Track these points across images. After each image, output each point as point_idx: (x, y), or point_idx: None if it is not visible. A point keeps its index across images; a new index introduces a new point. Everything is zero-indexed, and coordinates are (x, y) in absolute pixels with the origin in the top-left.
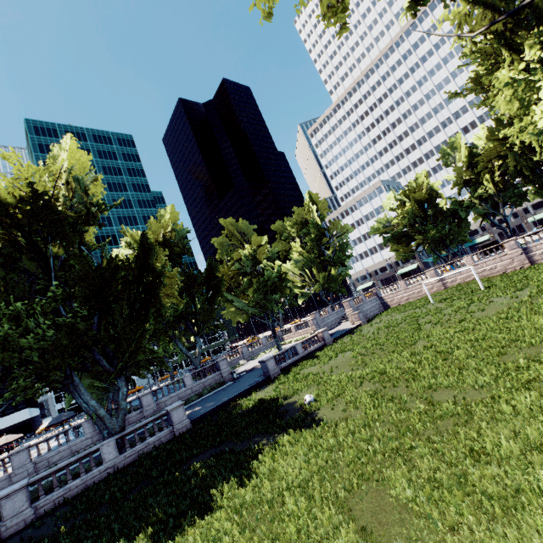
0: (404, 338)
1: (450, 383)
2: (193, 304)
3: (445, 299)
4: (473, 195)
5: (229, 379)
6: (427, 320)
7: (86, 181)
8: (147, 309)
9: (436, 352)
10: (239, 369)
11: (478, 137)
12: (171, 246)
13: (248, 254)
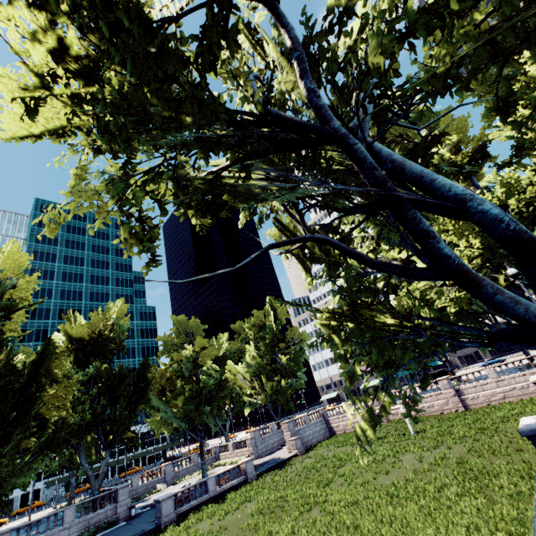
0: (308, 495)
1: None
2: (114, 407)
3: (379, 438)
4: None
5: (125, 517)
6: (342, 470)
7: (6, 284)
8: (15, 428)
9: None
10: (151, 498)
11: None
12: (106, 341)
13: (189, 356)
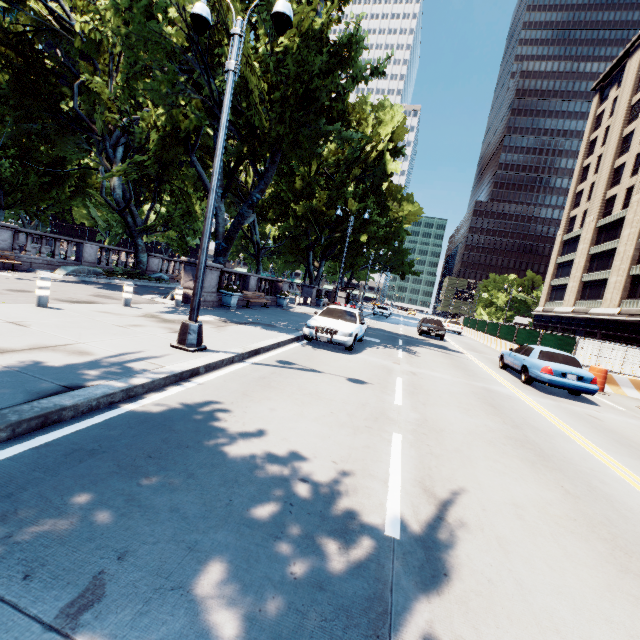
0: None
1: None
2: None
3: None
4: None
5: None
6: None
7: None
8: (52, 188)
9: None
10: None
11: None
12: None
13: None
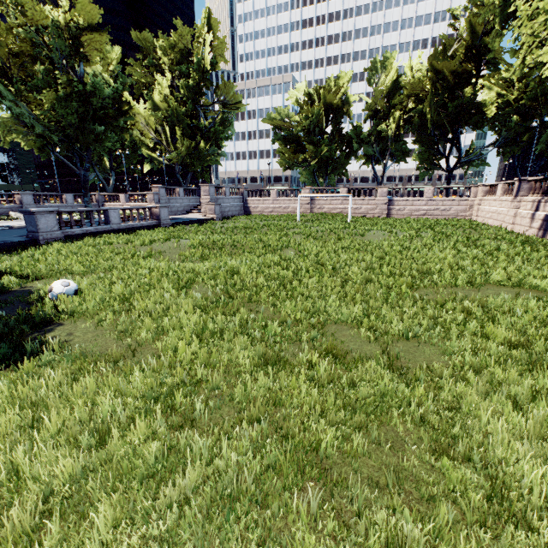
0: (267, 240)
1: (353, 315)
2: None
3: (311, 220)
4: (374, 130)
5: None
6: (296, 230)
7: None
8: None
9: (318, 264)
10: (4, 223)
11: (410, 65)
12: None
13: (61, 26)
